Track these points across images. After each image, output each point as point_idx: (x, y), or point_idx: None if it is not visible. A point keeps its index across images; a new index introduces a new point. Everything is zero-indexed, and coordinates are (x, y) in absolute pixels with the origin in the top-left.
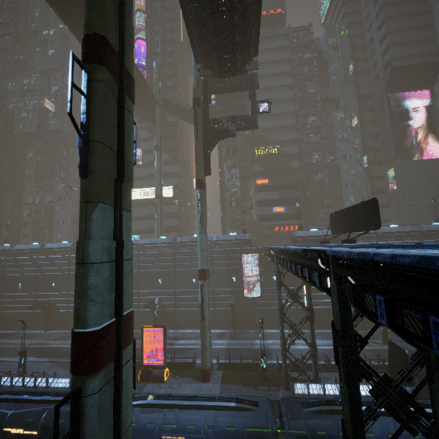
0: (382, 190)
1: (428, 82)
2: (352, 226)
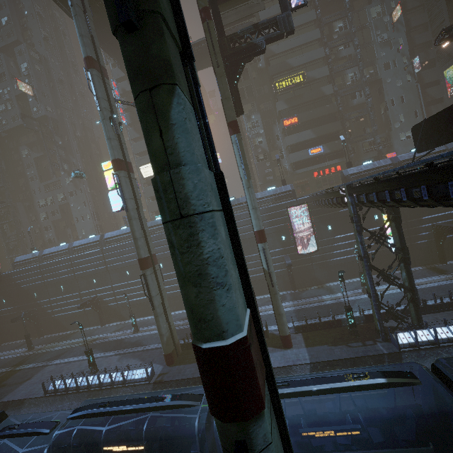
0: (438, 99)
1: None
2: None
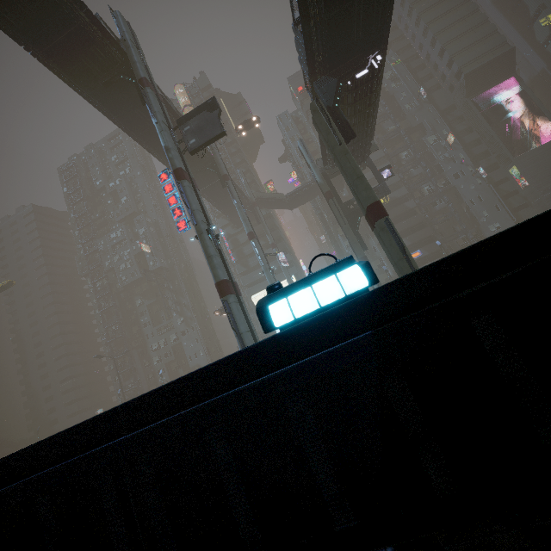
0: (512, 191)
1: (508, 71)
2: None
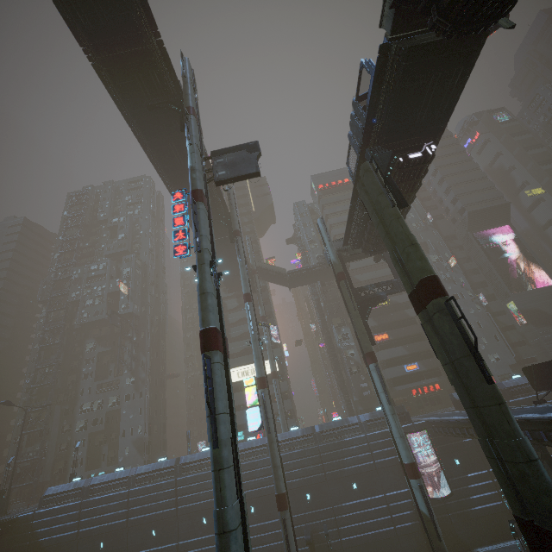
0: (510, 326)
1: (504, 219)
2: None
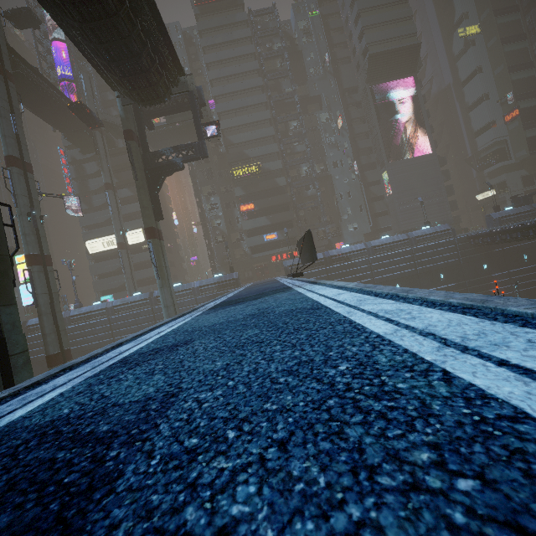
0: (380, 196)
1: (410, 68)
2: (299, 258)
